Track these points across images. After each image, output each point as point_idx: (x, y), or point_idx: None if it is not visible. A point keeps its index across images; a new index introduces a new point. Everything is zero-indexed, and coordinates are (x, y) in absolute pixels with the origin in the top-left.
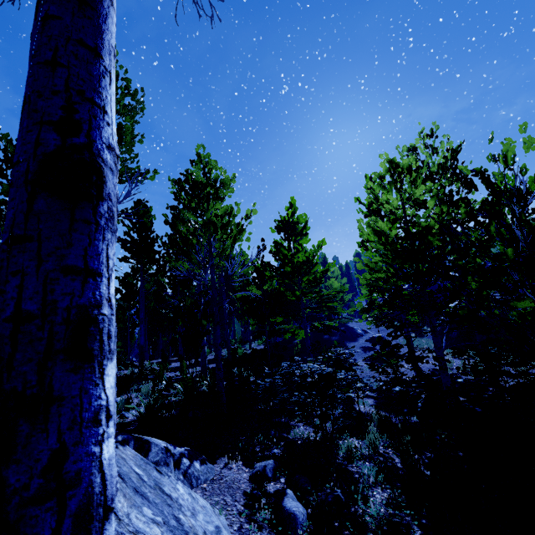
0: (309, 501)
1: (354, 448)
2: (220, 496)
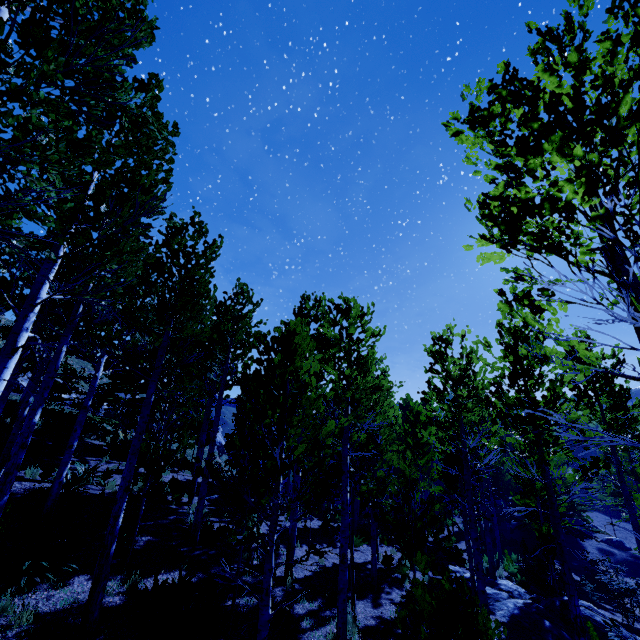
0: None
1: None
2: None
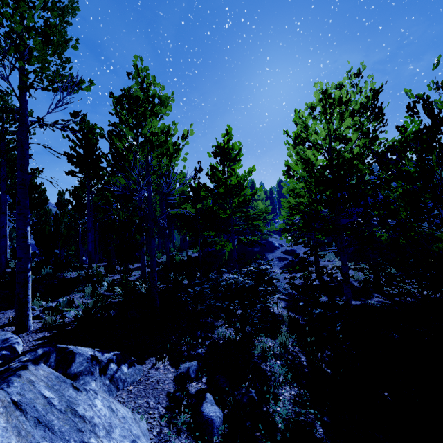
0: (226, 404)
1: (268, 348)
2: (144, 399)
